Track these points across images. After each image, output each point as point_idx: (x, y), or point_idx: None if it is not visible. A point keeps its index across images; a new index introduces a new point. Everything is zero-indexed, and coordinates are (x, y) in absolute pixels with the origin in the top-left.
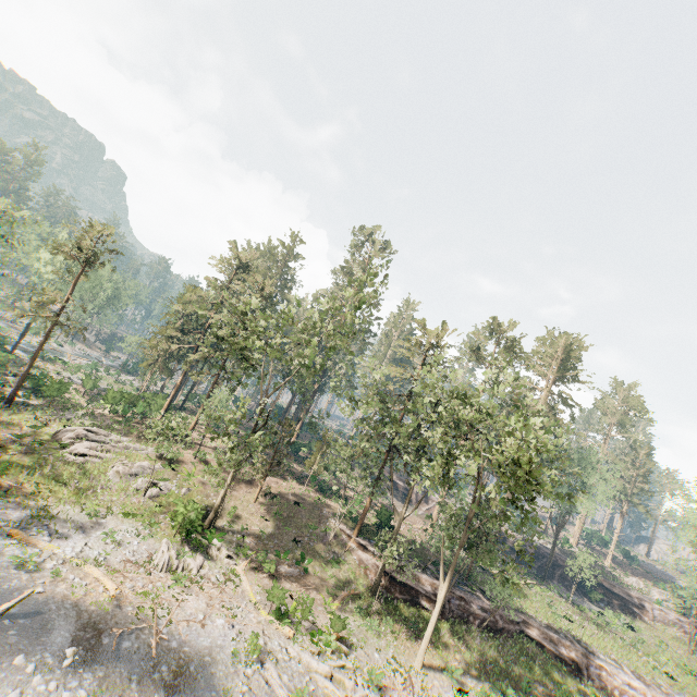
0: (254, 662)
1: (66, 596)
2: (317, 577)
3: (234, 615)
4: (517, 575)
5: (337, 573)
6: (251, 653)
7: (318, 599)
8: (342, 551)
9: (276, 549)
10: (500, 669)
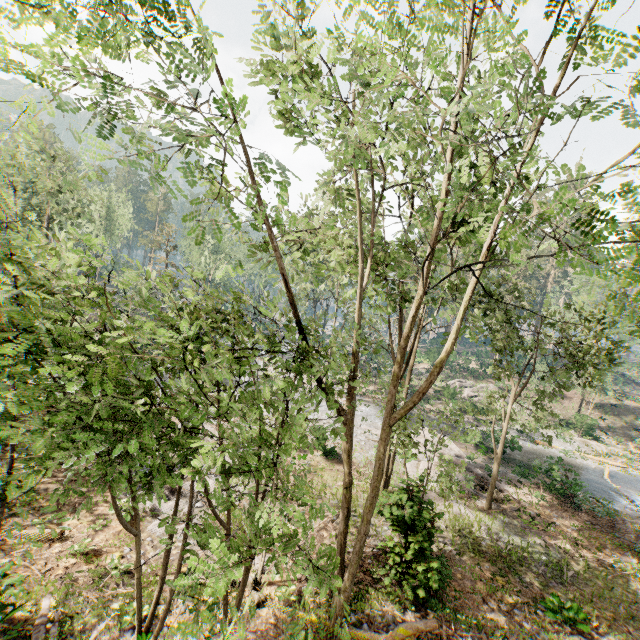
0: None
1: (603, 468)
2: None
3: None
4: None
5: None
6: None
7: None
8: None
9: (625, 437)
10: None
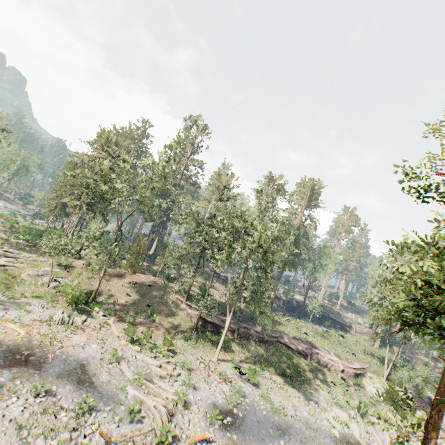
0: (114, 363)
1: None
2: (161, 323)
3: (104, 343)
4: (283, 316)
5: (173, 321)
6: (111, 358)
7: (160, 334)
8: (177, 309)
9: (136, 311)
10: (264, 359)
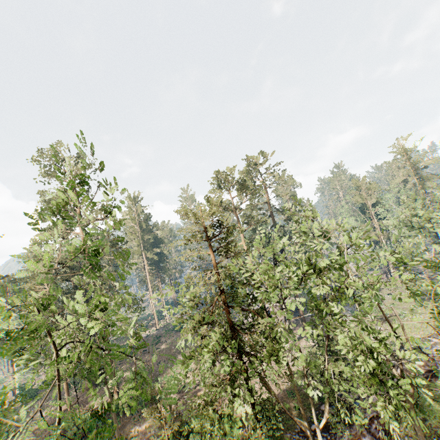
0: None
1: None
2: None
3: None
4: None
5: None
6: None
7: None
8: None
9: None
10: None
